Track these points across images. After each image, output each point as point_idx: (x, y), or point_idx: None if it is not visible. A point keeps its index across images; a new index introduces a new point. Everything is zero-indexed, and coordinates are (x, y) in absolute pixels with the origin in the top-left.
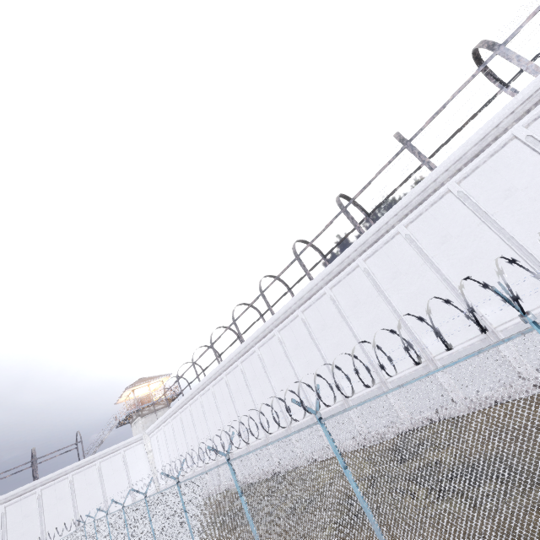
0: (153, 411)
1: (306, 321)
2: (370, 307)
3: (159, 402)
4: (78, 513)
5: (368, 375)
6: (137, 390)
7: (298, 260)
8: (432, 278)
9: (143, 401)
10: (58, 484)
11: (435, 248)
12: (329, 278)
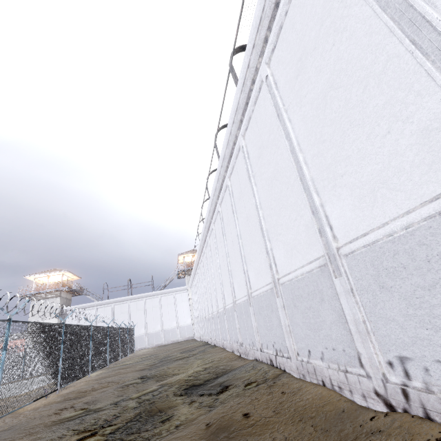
0: None
1: (221, 215)
2: (246, 200)
3: None
4: (146, 321)
5: (244, 283)
6: (188, 257)
7: (215, 146)
8: (284, 149)
9: (189, 265)
10: (138, 302)
11: (290, 90)
12: (225, 165)
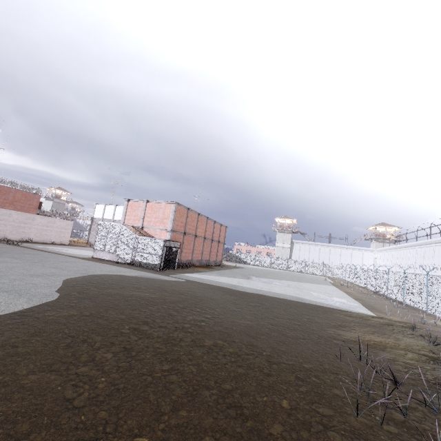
0: (384, 242)
1: None
2: None
3: (389, 239)
4: (340, 262)
5: None
6: (379, 228)
7: None
8: None
9: (379, 234)
10: (336, 249)
11: None
12: None
